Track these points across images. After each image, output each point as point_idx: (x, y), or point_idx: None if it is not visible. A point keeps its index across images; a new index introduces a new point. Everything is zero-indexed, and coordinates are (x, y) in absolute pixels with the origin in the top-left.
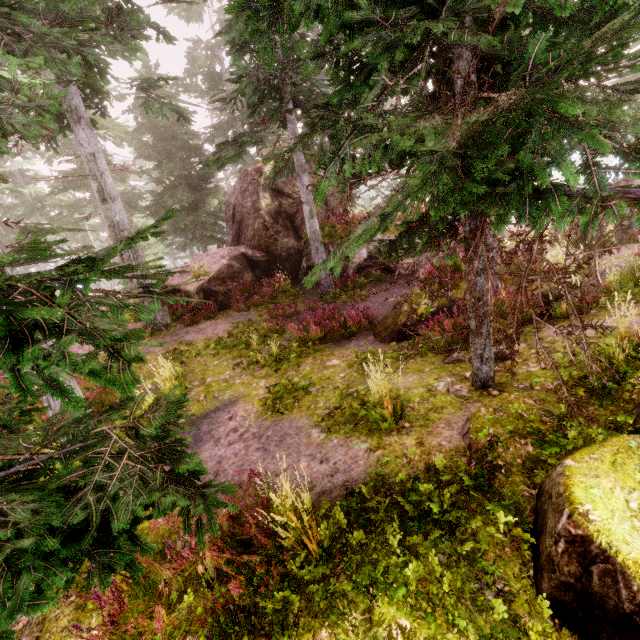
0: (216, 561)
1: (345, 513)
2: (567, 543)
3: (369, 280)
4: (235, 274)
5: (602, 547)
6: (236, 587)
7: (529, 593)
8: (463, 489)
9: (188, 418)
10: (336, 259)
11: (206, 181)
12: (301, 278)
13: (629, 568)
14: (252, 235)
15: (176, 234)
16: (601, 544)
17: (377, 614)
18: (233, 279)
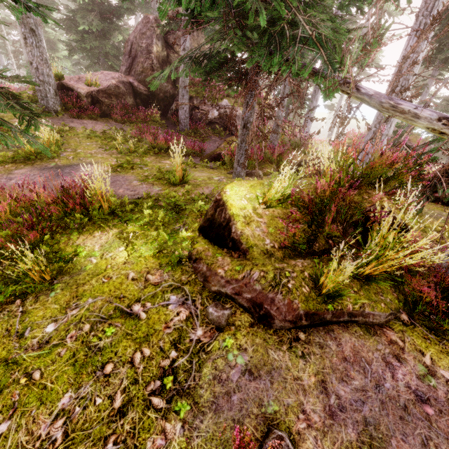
0: (48, 206)
1: (131, 202)
2: (214, 203)
3: (213, 132)
4: (120, 94)
5: (224, 201)
6: (55, 210)
7: (196, 229)
8: (192, 199)
9: (57, 164)
10: (169, 68)
11: (116, 17)
12: (169, 116)
13: (228, 206)
14: (141, 71)
15: (83, 56)
16: (224, 200)
17: (126, 230)
18: (117, 98)
